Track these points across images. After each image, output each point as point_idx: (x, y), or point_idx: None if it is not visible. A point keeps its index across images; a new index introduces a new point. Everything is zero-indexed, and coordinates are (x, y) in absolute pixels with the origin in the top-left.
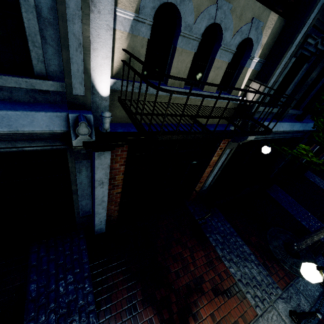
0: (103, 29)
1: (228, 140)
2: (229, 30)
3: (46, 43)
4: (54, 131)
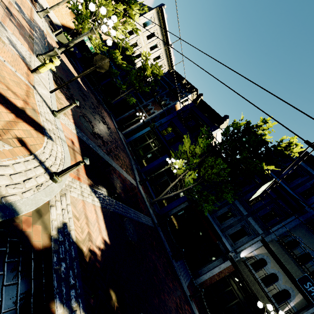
0: (250, 250)
1: None
2: (281, 281)
3: (240, 243)
4: (228, 249)
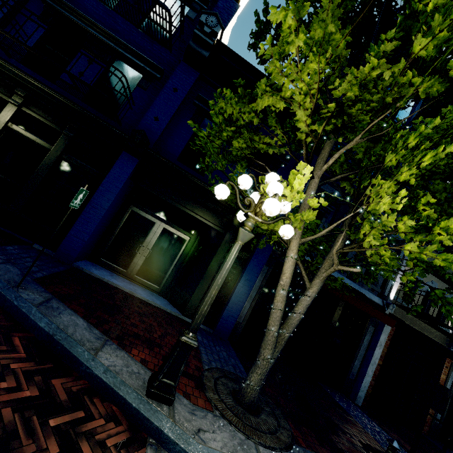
0: (398, 278)
1: (450, 360)
2: None
3: (380, 277)
4: (379, 304)
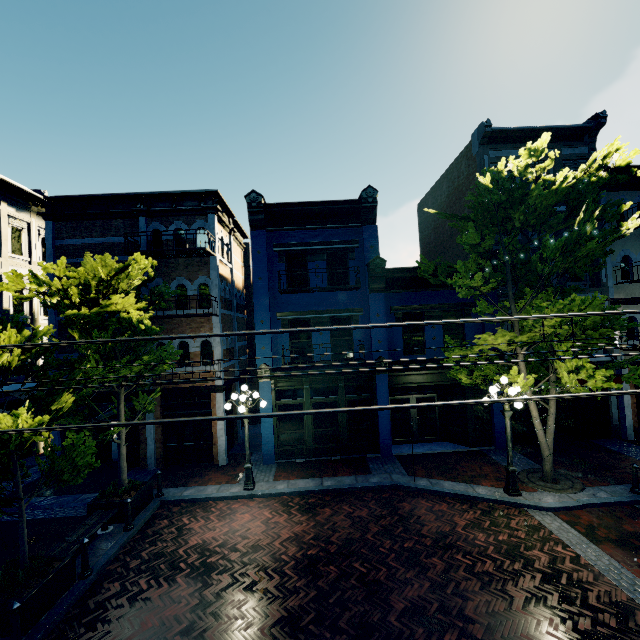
0: None
1: None
2: None
3: None
4: (607, 360)
